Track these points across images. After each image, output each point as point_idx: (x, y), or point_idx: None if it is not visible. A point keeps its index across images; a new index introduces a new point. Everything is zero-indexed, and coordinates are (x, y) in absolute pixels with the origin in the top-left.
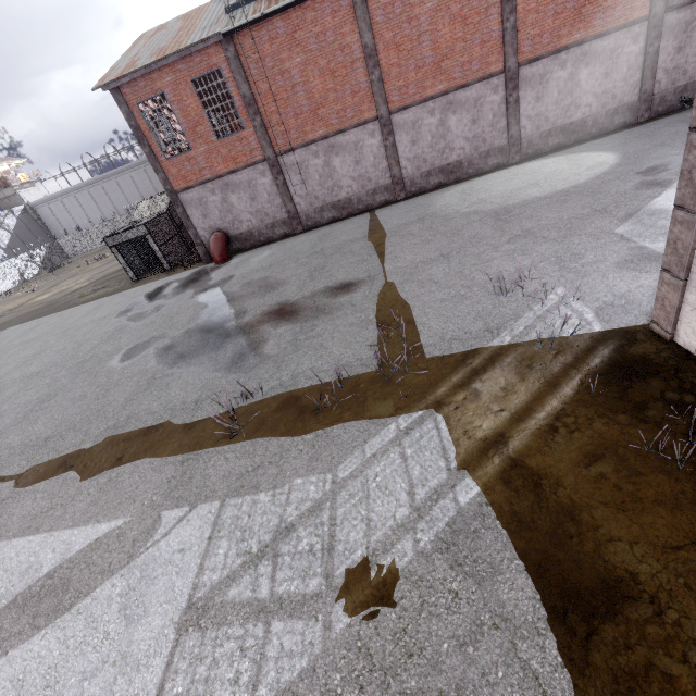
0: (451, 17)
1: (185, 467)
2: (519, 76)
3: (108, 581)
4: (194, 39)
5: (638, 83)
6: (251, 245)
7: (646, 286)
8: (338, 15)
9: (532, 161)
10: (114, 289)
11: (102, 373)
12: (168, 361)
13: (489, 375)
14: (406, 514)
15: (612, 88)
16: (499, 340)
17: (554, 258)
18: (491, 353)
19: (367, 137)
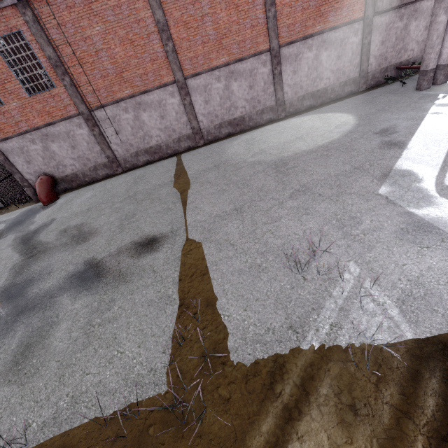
0: (227, 4)
1: None
2: (280, 54)
3: None
4: None
5: (359, 64)
6: (78, 184)
7: (436, 268)
8: None
9: (294, 117)
10: None
11: None
12: None
13: (307, 425)
14: None
15: (343, 67)
16: (307, 348)
17: (335, 220)
18: (301, 374)
19: (168, 97)
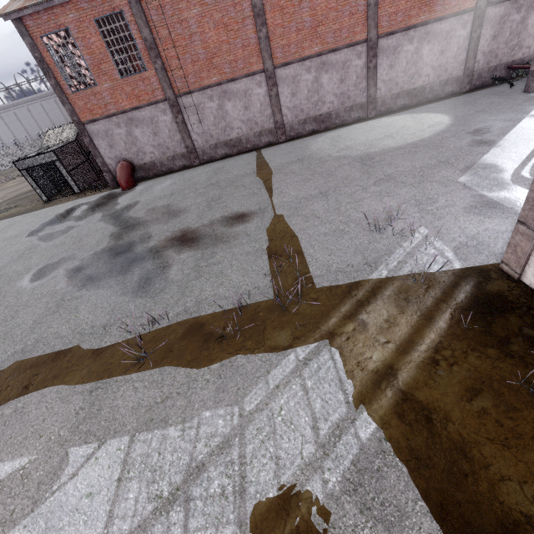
0: None
1: (93, 397)
2: (378, 46)
3: (9, 533)
4: None
5: (464, 61)
6: (154, 174)
7: (491, 229)
8: None
9: (385, 117)
10: (26, 209)
11: (11, 293)
12: (77, 283)
13: (373, 307)
14: (312, 452)
15: (445, 63)
16: (378, 274)
17: (413, 200)
18: (372, 286)
19: (254, 86)
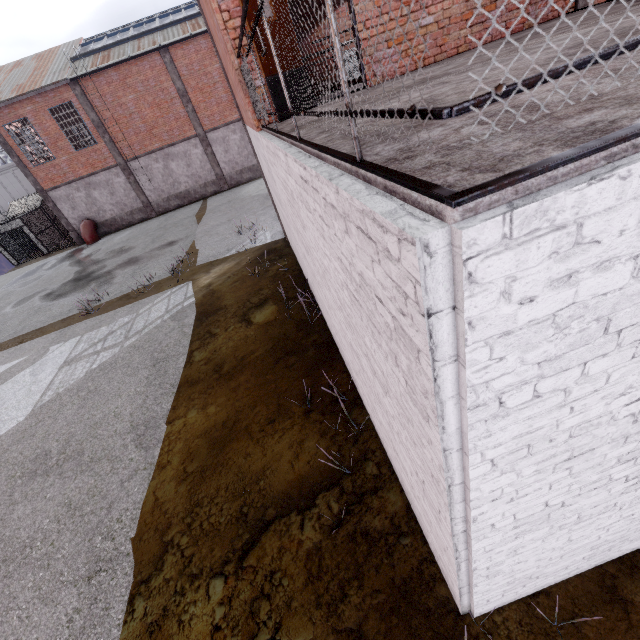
0: None
1: (62, 332)
2: None
3: (22, 372)
4: (47, 81)
5: None
6: (116, 228)
7: None
8: (155, 69)
9: None
10: None
11: None
12: (49, 300)
13: (218, 266)
14: (162, 314)
15: None
16: (230, 253)
17: (274, 215)
18: (223, 259)
19: (192, 148)
